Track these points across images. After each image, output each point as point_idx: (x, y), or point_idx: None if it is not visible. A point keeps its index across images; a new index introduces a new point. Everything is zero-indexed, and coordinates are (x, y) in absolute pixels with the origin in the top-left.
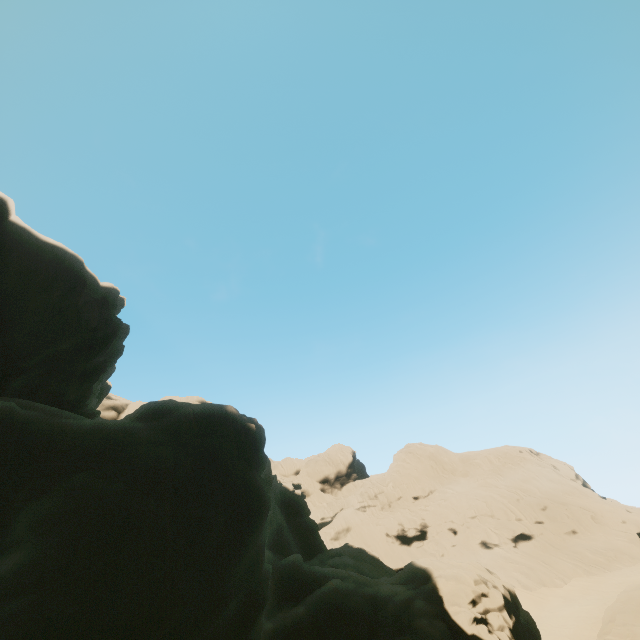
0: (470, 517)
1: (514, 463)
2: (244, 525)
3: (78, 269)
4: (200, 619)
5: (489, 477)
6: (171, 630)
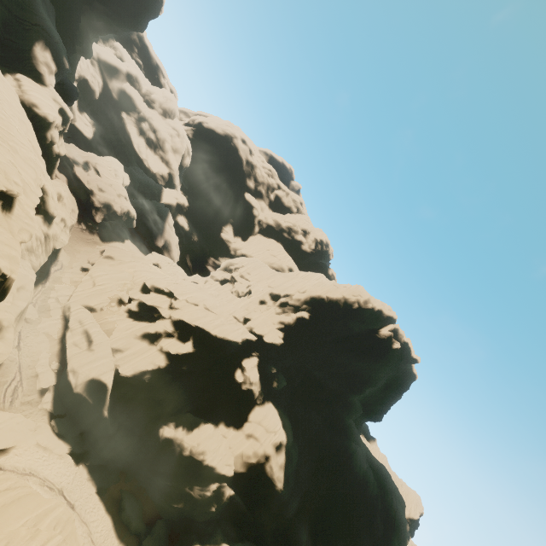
0: None
1: None
2: None
3: (411, 382)
4: None
5: None
6: None
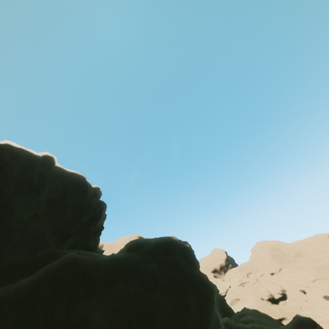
0: (311, 281)
1: (327, 244)
2: (207, 303)
3: (84, 181)
4: None
5: (314, 254)
6: None
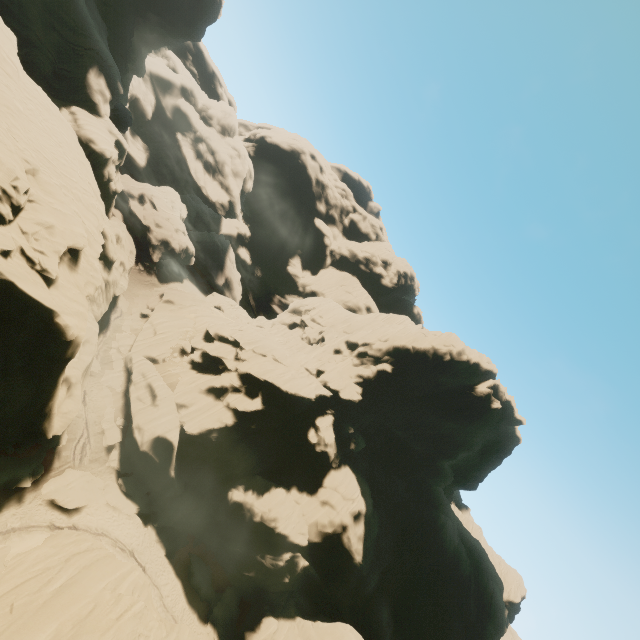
0: None
1: None
2: None
3: (514, 446)
4: None
5: None
6: None
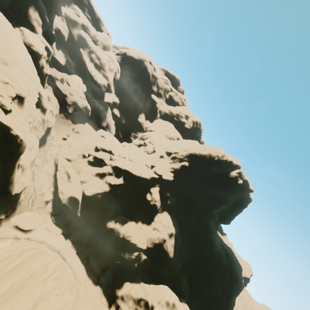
0: None
1: None
2: (227, 308)
3: (248, 203)
4: (213, 309)
5: None
6: (210, 307)
